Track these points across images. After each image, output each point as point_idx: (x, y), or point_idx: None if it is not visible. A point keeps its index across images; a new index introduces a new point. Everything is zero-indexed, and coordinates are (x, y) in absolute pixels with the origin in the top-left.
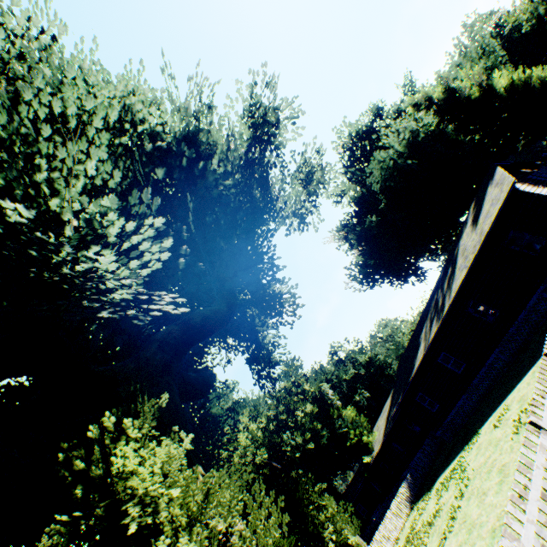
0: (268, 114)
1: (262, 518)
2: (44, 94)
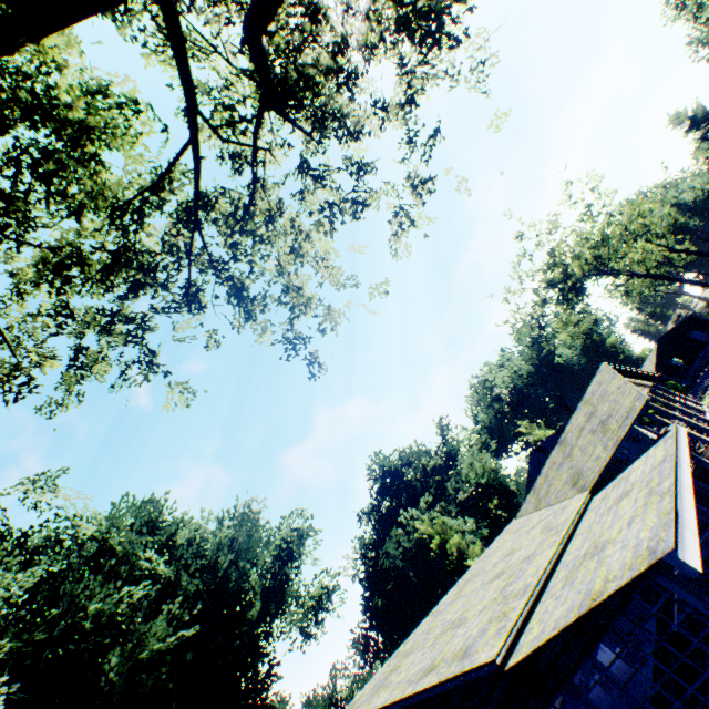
0: (295, 548)
1: None
2: None
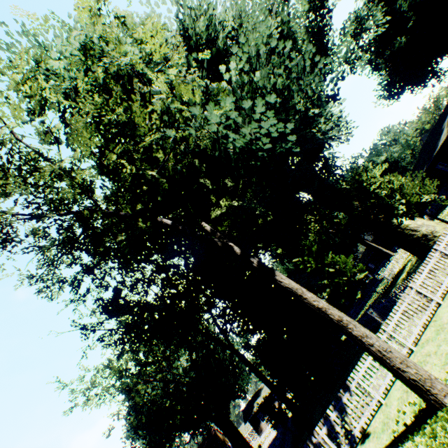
0: None
1: (408, 183)
2: (294, 60)
